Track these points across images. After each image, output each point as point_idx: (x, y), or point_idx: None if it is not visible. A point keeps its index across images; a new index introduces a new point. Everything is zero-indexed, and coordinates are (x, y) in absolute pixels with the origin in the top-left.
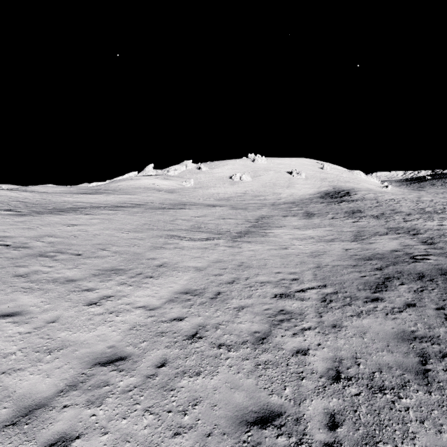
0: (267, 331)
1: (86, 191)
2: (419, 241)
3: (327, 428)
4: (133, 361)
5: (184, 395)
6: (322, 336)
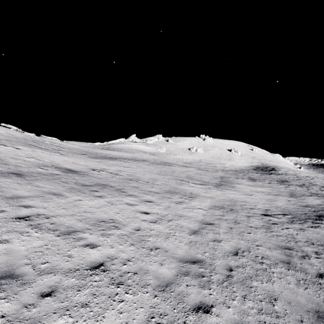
0: (269, 226)
1: (103, 148)
2: None
3: (316, 254)
4: (218, 225)
5: (250, 238)
6: (297, 231)
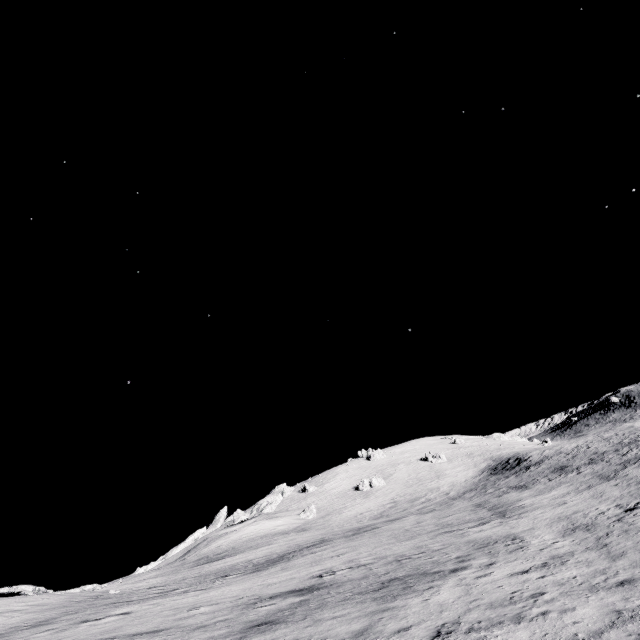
0: None
1: (198, 563)
2: None
3: None
4: (614, 542)
5: None
6: None
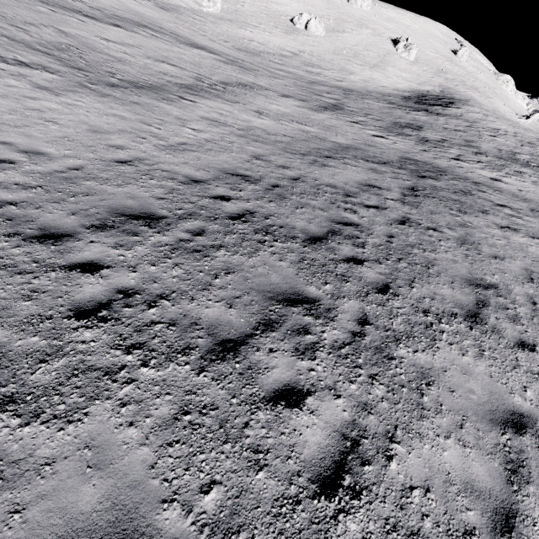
0: None
1: None
2: (408, 186)
3: None
4: None
5: None
6: None
